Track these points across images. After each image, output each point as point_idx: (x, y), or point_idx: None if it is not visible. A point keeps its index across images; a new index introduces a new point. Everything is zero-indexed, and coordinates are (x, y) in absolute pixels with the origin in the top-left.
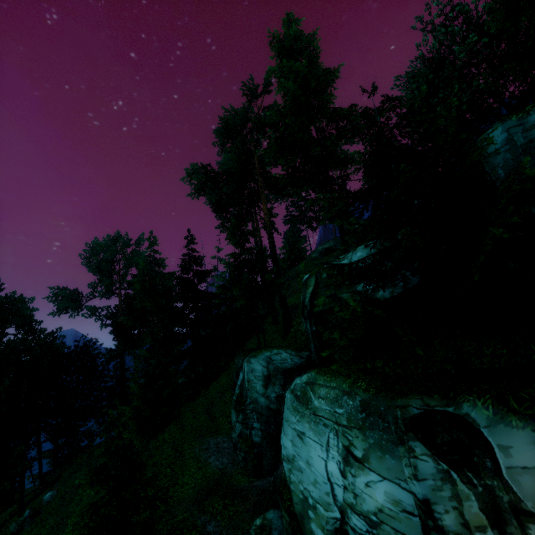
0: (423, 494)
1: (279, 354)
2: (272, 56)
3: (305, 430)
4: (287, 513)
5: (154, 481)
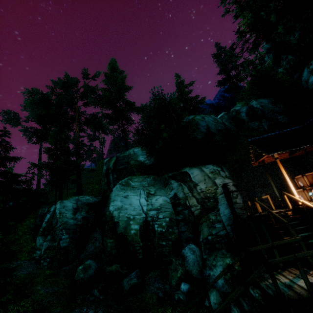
0: (174, 192)
1: (85, 197)
2: (109, 68)
3: (128, 194)
4: (112, 238)
5: (15, 242)
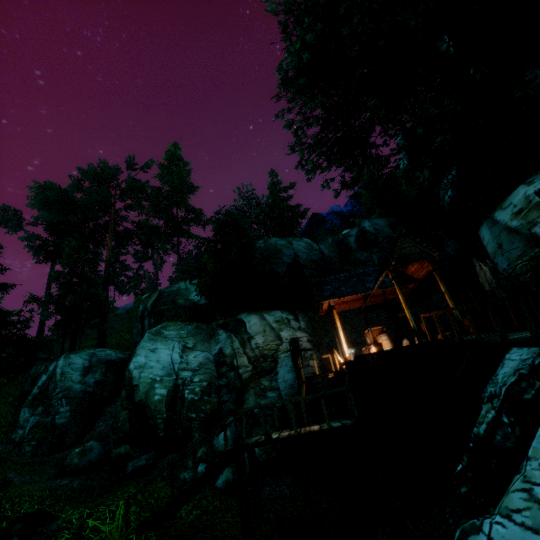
0: (220, 346)
1: (104, 351)
2: (165, 158)
3: (158, 346)
4: (127, 408)
5: None
